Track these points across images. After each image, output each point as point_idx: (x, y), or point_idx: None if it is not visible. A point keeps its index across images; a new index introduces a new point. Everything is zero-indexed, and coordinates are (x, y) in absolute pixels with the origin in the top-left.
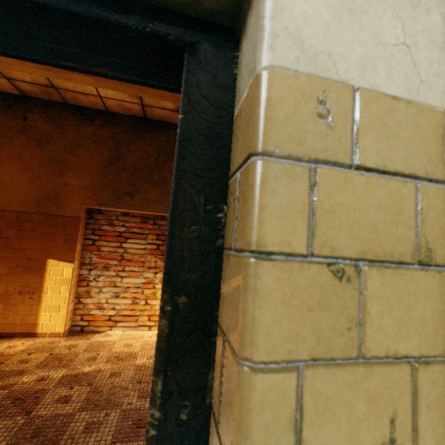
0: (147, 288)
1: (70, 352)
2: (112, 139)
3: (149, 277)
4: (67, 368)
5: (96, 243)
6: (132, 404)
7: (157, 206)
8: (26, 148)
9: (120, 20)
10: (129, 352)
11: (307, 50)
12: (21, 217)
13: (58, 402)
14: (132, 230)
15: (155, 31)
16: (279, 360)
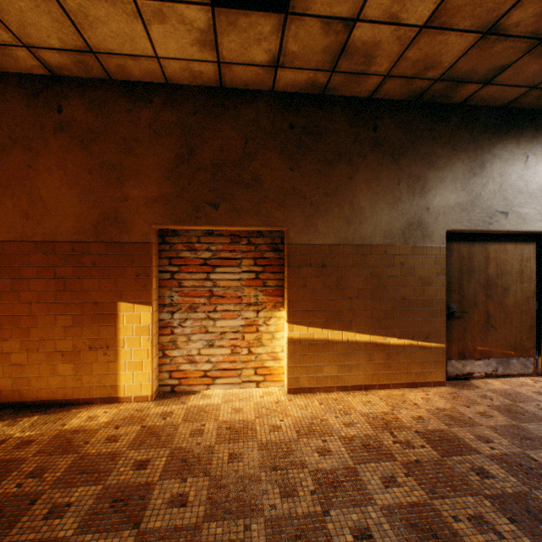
0: (248, 333)
1: (166, 424)
2: (180, 125)
3: (249, 317)
4: (169, 449)
5: (175, 277)
6: (276, 507)
7: (252, 218)
8: (68, 152)
9: None
10: (242, 420)
11: None
12: (76, 250)
13: (171, 506)
14: (220, 255)
15: None
16: None
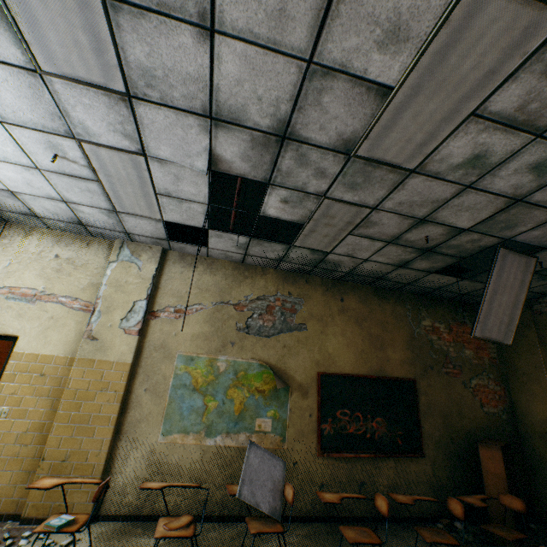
0: None
1: None
2: None
3: None
4: None
5: None
6: None
7: None
8: None
9: (5, 339)
10: None
11: (20, 348)
12: None
13: None
14: None
15: (10, 340)
16: (4, 382)
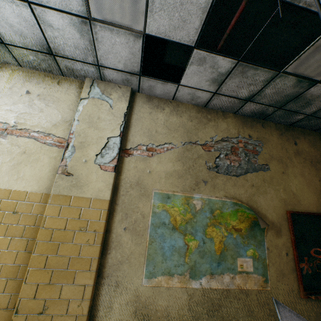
0: None
1: None
2: None
3: None
4: None
5: None
6: None
7: None
8: None
9: None
10: None
11: None
12: None
13: None
14: None
15: None
16: None
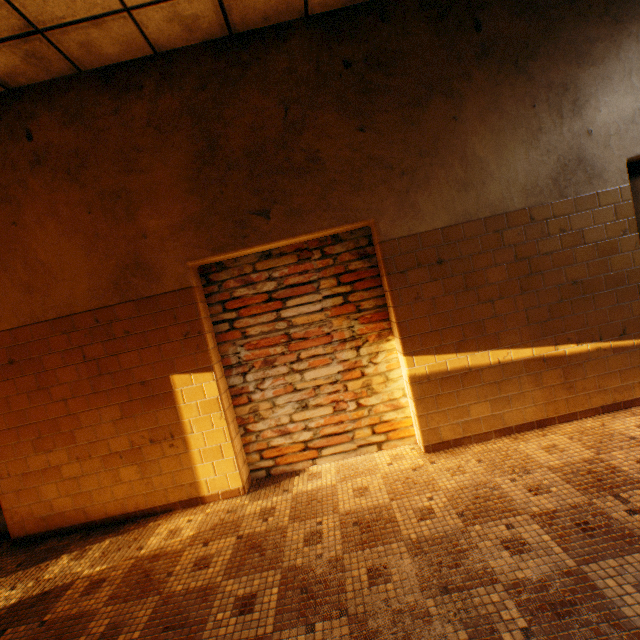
0: (351, 380)
1: (269, 528)
2: (188, 111)
3: (348, 358)
4: (280, 570)
5: (235, 326)
6: None
7: (319, 218)
8: (55, 191)
9: None
10: (372, 507)
11: None
12: (101, 319)
13: None
14: (287, 282)
15: None
16: None
